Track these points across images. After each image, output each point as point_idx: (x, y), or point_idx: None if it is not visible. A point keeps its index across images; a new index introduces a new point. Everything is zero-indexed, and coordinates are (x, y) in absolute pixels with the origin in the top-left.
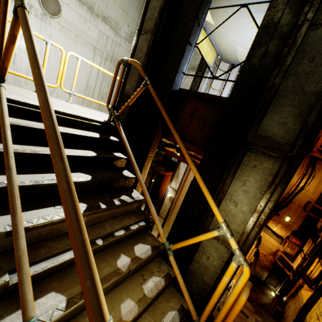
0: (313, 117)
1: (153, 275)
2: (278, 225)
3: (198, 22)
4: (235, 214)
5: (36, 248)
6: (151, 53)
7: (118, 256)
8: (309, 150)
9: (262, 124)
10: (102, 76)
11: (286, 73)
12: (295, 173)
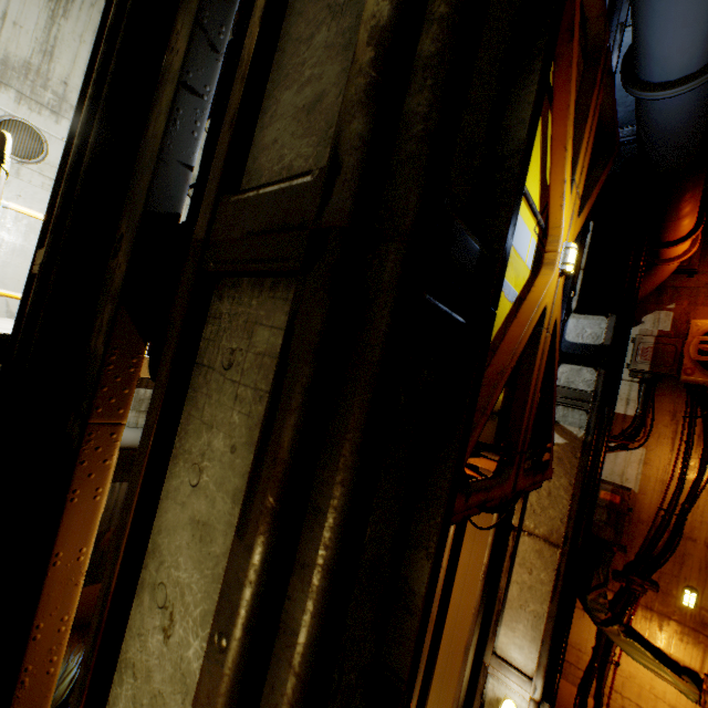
0: None
1: None
2: (667, 624)
3: (210, 40)
4: (160, 702)
5: None
6: (93, 129)
7: None
8: (673, 369)
9: (252, 153)
10: None
11: None
12: (660, 443)
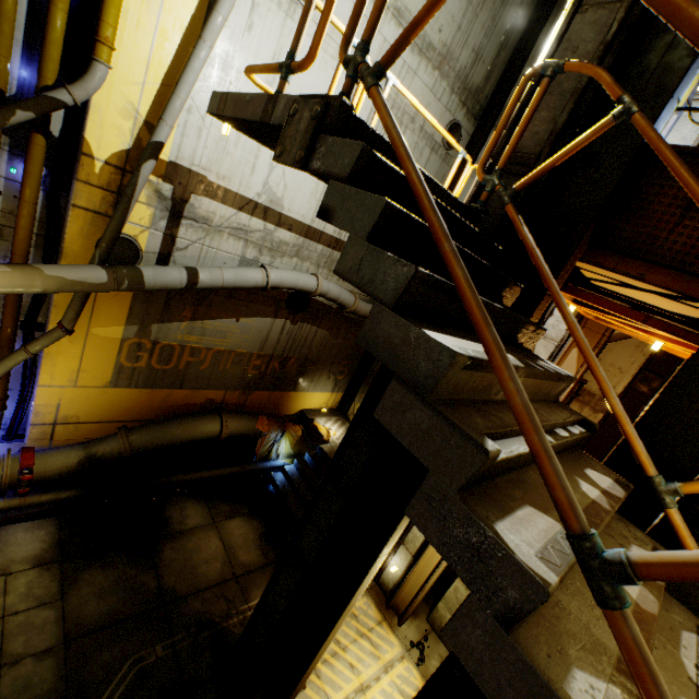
0: None
1: (630, 542)
2: None
3: None
4: None
5: (480, 411)
6: (609, 53)
7: (573, 479)
8: None
9: None
10: None
11: None
12: None
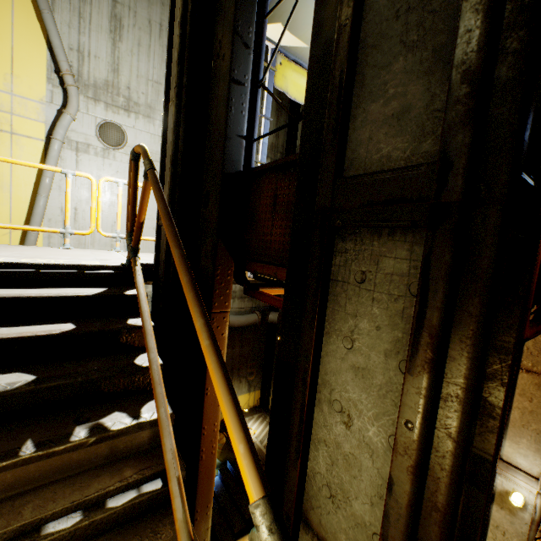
0: (477, 29)
1: None
2: None
3: (244, 41)
4: (352, 457)
5: None
6: (180, 126)
7: None
8: None
9: (349, 146)
10: None
11: None
12: None
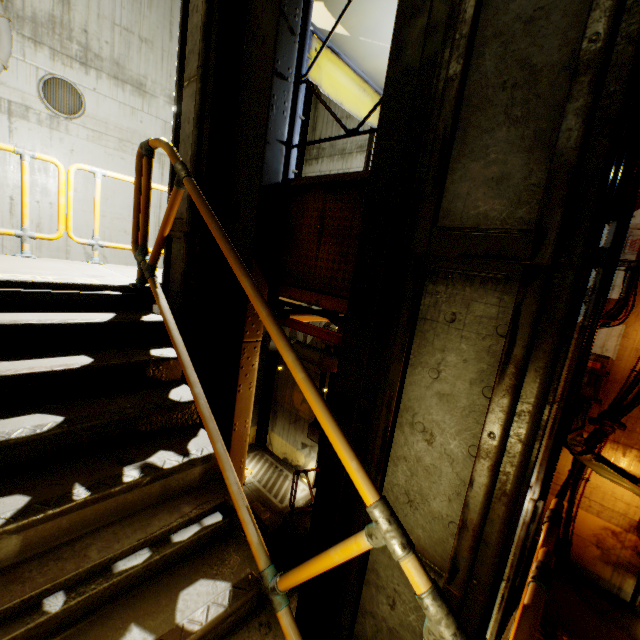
0: (576, 131)
1: None
2: (629, 452)
3: (289, 26)
4: (432, 467)
5: None
6: (205, 118)
7: (118, 635)
8: None
9: (445, 197)
10: None
11: (473, 44)
12: (638, 320)
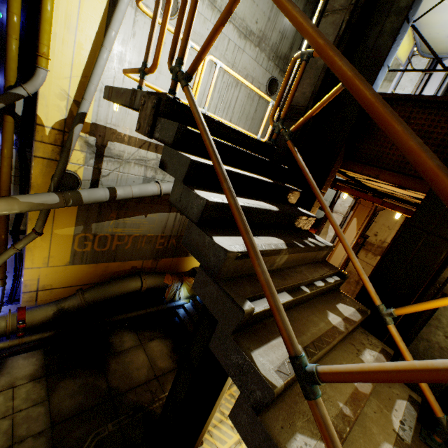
0: None
1: (366, 347)
2: None
3: None
4: None
5: (253, 281)
6: (342, 41)
7: (325, 312)
8: None
9: None
10: (218, 96)
11: None
12: None
